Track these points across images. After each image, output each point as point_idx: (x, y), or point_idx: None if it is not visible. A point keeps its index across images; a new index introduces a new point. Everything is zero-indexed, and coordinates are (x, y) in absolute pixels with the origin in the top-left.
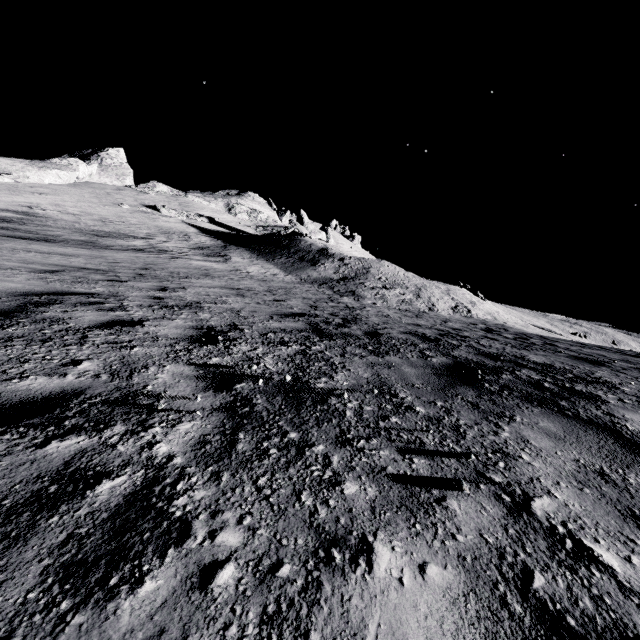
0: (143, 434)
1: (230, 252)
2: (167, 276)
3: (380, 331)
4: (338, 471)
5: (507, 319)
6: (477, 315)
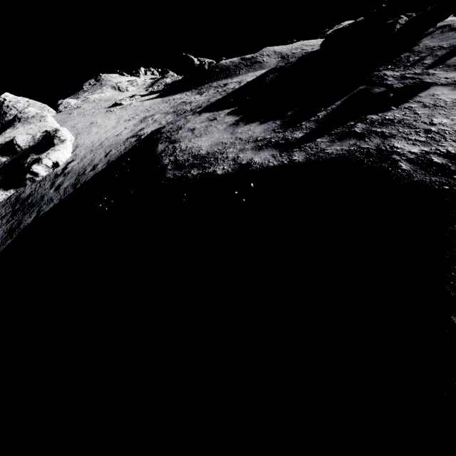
0: None
1: (218, 84)
2: None
3: None
4: None
5: None
6: None
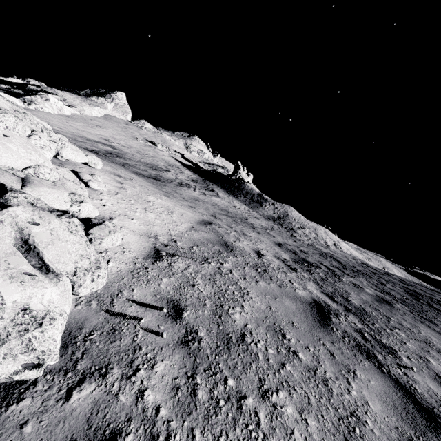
0: (400, 305)
1: (213, 187)
2: (242, 218)
3: (358, 269)
4: (433, 316)
5: (355, 254)
6: (344, 250)
